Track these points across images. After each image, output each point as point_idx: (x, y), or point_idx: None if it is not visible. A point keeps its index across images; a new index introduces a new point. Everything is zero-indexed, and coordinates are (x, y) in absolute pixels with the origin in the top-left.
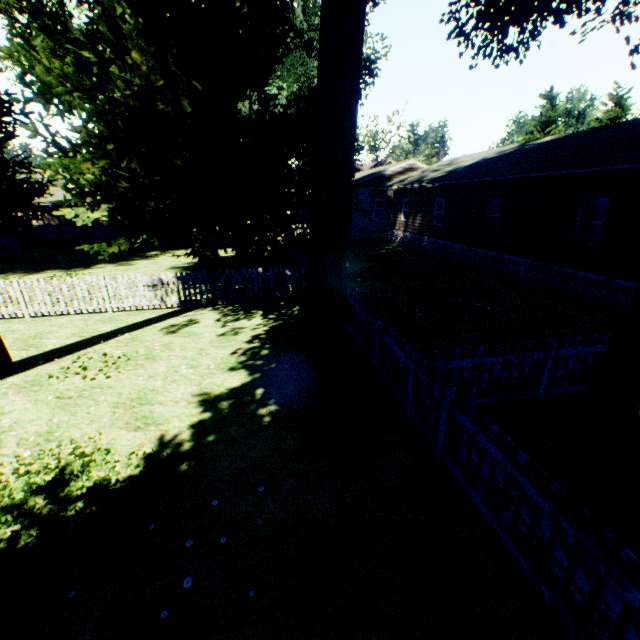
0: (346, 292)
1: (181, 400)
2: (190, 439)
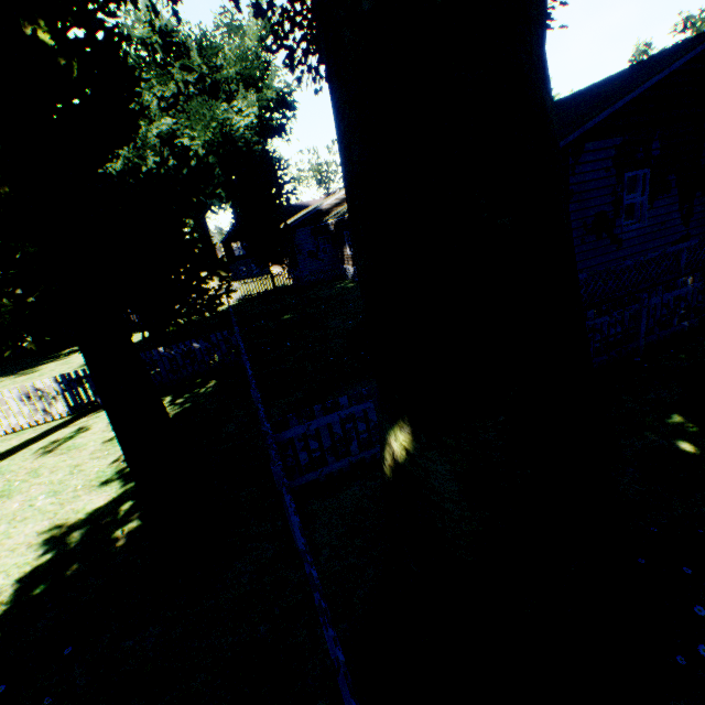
0: (147, 378)
1: (21, 545)
2: (9, 600)
